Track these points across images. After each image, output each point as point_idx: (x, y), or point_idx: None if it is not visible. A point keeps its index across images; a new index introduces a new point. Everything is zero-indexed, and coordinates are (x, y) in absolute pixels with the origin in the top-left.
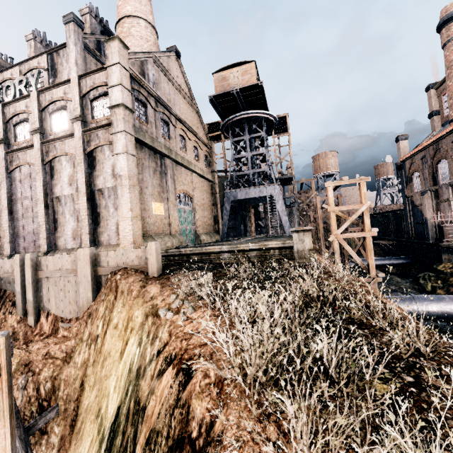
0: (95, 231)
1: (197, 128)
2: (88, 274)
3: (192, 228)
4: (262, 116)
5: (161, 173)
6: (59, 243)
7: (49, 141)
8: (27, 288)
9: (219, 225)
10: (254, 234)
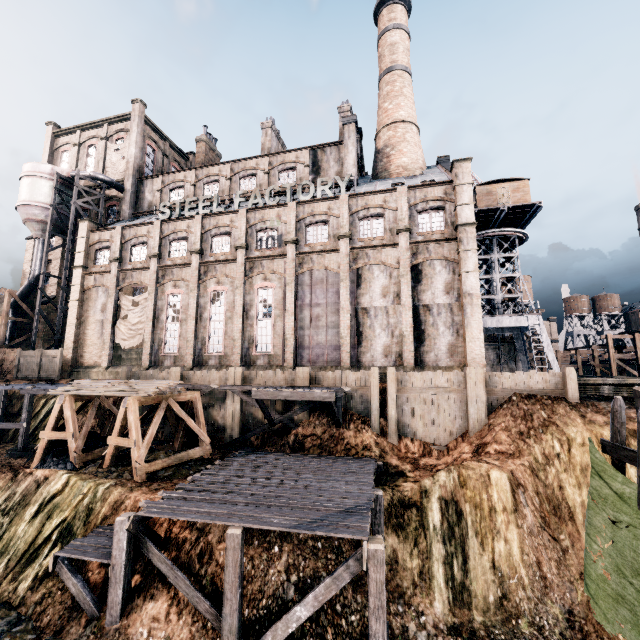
0: (418, 350)
1: None
2: (482, 394)
3: None
4: (515, 235)
5: None
6: (364, 359)
7: (360, 248)
8: (389, 404)
9: None
10: None
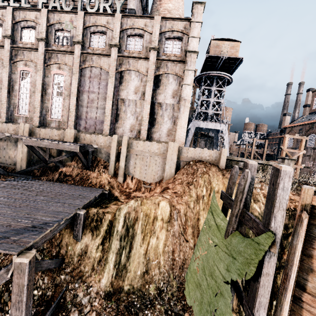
0: (150, 130)
1: None
2: (175, 158)
3: None
4: (226, 78)
5: None
6: (118, 131)
7: (125, 57)
8: (121, 158)
9: None
10: None
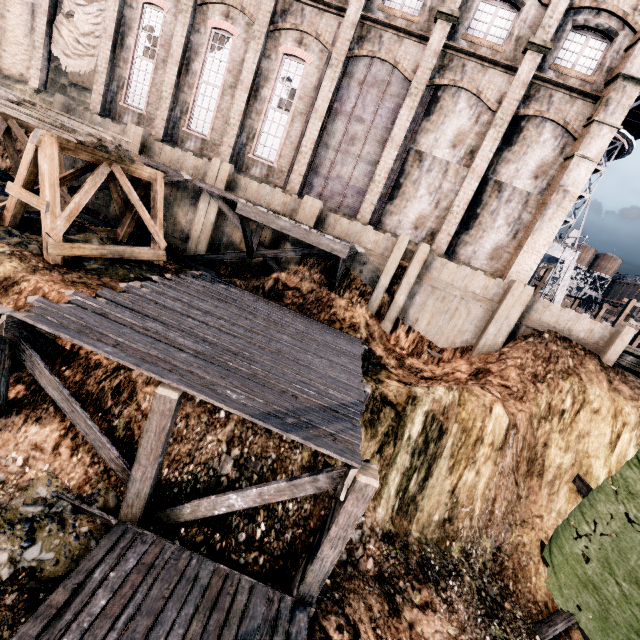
0: (457, 236)
1: None
2: (514, 317)
3: None
4: (621, 143)
5: None
6: (387, 221)
7: (459, 51)
8: (402, 287)
9: None
10: None
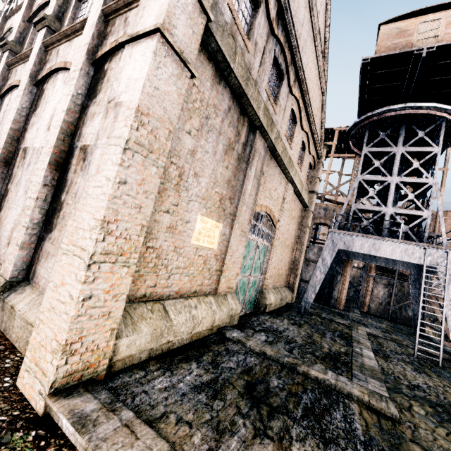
0: (39, 245)
1: (315, 116)
2: None
3: (258, 279)
4: (443, 118)
5: (239, 158)
6: None
7: (54, 42)
8: None
9: (297, 277)
10: (343, 306)
